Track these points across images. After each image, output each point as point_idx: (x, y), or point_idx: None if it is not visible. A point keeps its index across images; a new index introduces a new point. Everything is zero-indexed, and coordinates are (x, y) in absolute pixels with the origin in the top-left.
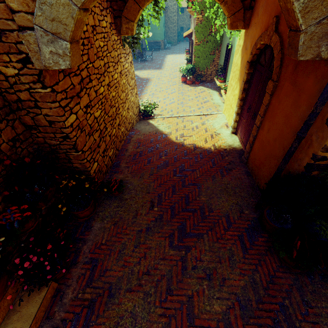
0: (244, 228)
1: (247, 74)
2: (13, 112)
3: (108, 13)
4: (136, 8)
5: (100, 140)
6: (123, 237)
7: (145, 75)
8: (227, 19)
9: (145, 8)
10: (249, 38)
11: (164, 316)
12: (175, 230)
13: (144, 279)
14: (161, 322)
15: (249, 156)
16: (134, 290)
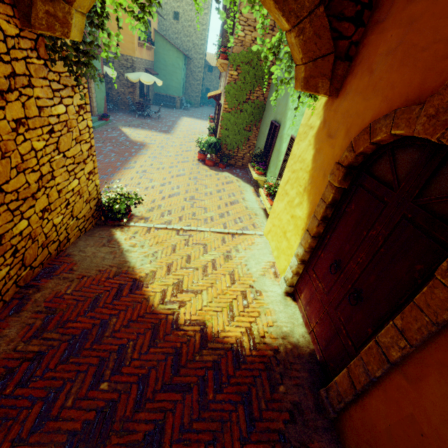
0: None
1: (335, 188)
2: None
3: None
4: None
5: None
6: None
7: (140, 136)
8: (297, 68)
9: None
10: (339, 115)
11: None
12: None
13: None
14: None
15: (348, 414)
16: None
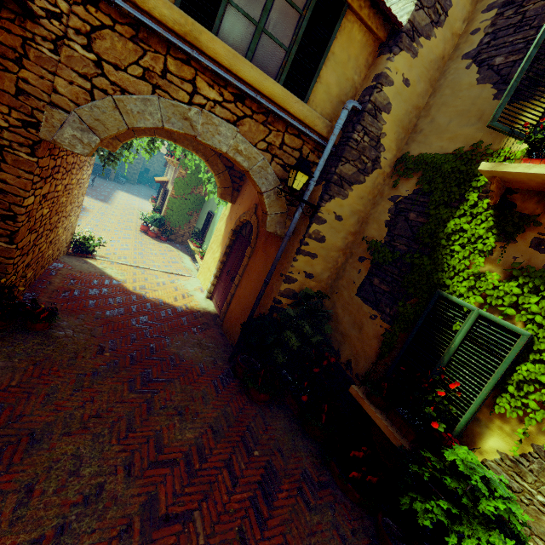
0: (218, 375)
1: (230, 239)
2: None
3: None
4: (130, 133)
5: (32, 247)
6: (53, 379)
7: None
8: (218, 188)
9: (139, 138)
10: (234, 211)
11: (124, 451)
12: (136, 376)
13: (92, 422)
14: (120, 457)
15: (225, 317)
16: (76, 433)
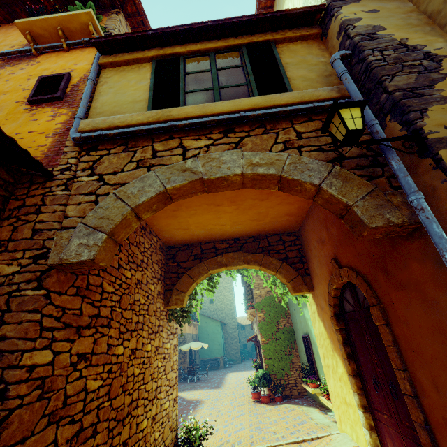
0: None
1: (338, 330)
2: None
3: (160, 284)
4: (190, 281)
5: None
6: None
7: (195, 395)
8: (287, 286)
9: (200, 283)
10: (319, 297)
11: None
12: None
13: None
14: None
15: None
16: None
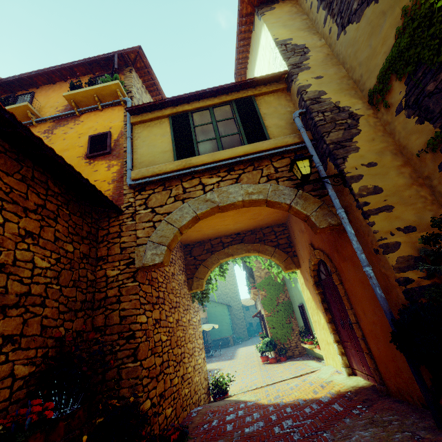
0: None
1: (318, 293)
2: (92, 309)
3: (184, 274)
4: (206, 270)
5: (160, 373)
6: None
7: (213, 366)
8: (280, 266)
9: (213, 271)
10: (304, 271)
11: None
12: None
13: None
14: None
15: (381, 374)
16: None
